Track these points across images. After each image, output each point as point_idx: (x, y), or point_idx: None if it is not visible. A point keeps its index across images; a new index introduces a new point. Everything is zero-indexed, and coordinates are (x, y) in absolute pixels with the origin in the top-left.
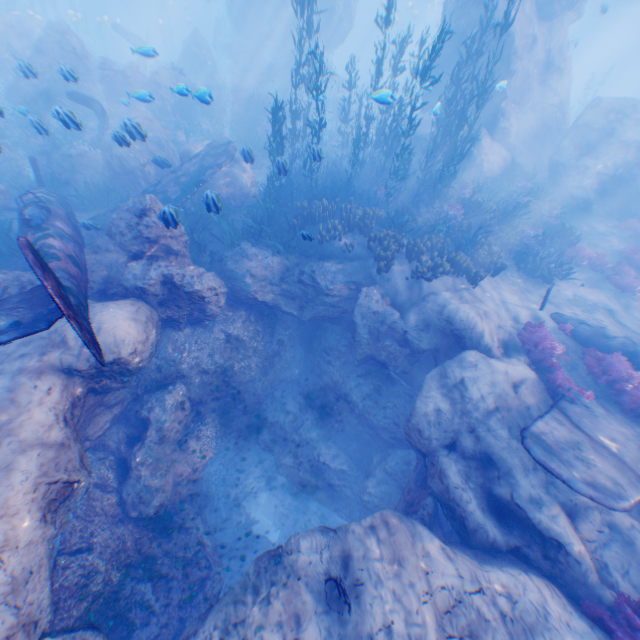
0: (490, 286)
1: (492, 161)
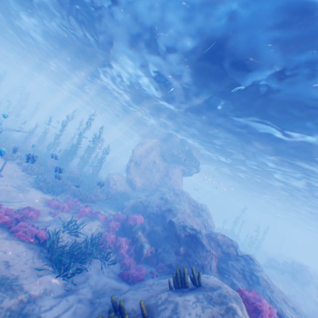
0: (10, 166)
1: (118, 185)
